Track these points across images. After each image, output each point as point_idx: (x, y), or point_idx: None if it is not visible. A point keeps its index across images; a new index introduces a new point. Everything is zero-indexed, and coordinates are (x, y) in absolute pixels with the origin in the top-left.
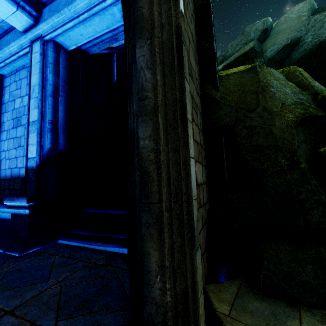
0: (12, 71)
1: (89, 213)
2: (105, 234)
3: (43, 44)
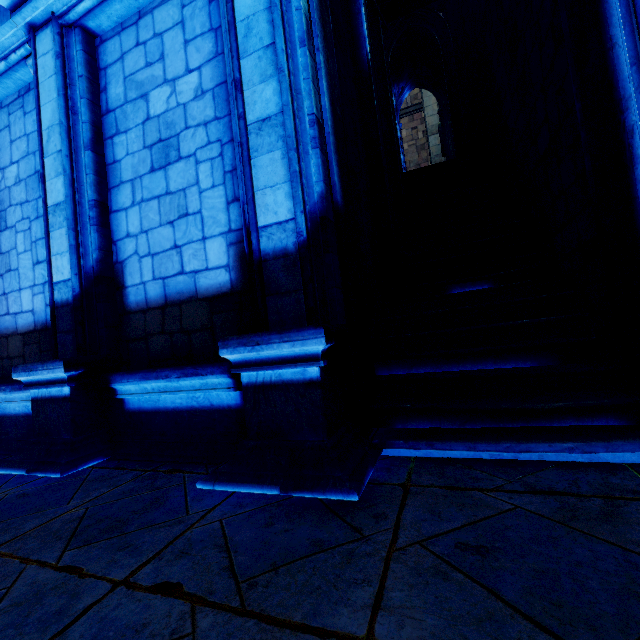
0: (124, 19)
1: (409, 375)
2: (526, 420)
3: None
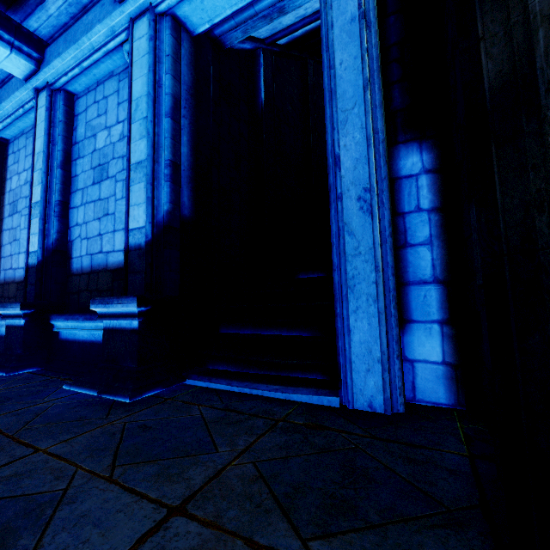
0: (90, 85)
1: (232, 334)
2: (275, 370)
3: (154, 21)
